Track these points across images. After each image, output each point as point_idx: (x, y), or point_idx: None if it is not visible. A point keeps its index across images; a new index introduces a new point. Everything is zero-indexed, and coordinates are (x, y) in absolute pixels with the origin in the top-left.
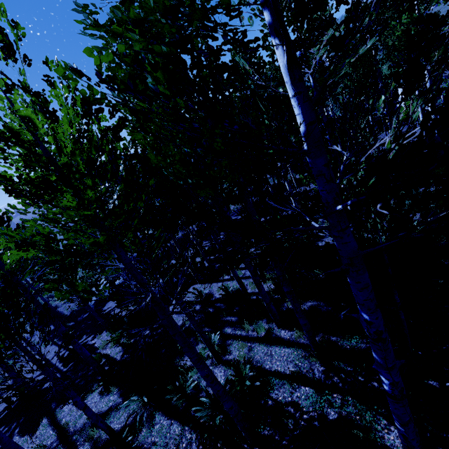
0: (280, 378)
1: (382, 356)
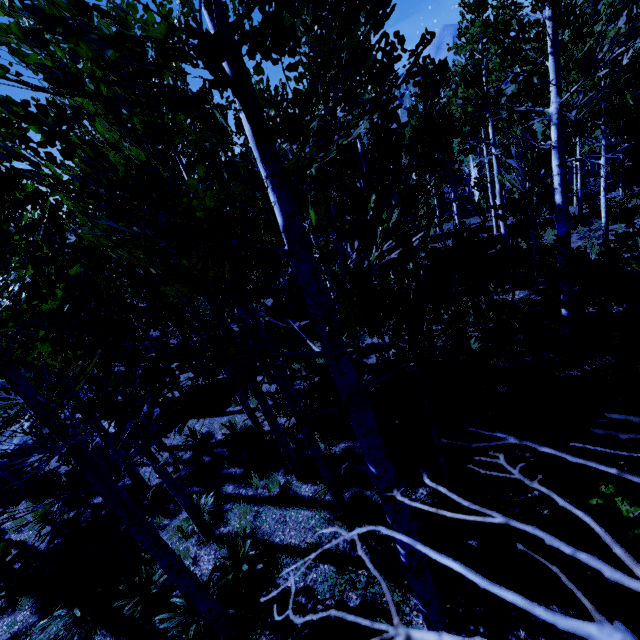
0: (293, 555)
1: (394, 519)
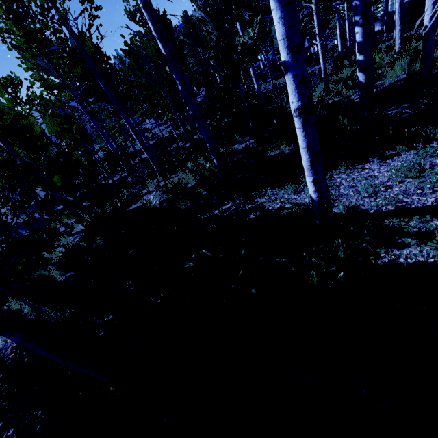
0: None
1: None
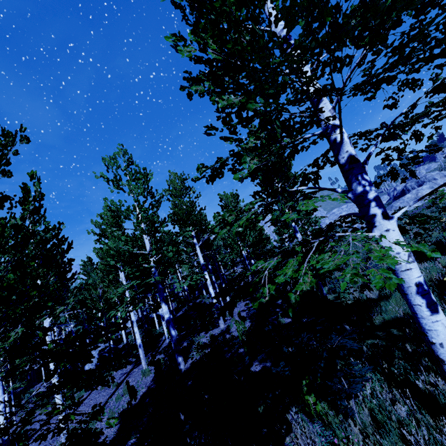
0: None
1: None
